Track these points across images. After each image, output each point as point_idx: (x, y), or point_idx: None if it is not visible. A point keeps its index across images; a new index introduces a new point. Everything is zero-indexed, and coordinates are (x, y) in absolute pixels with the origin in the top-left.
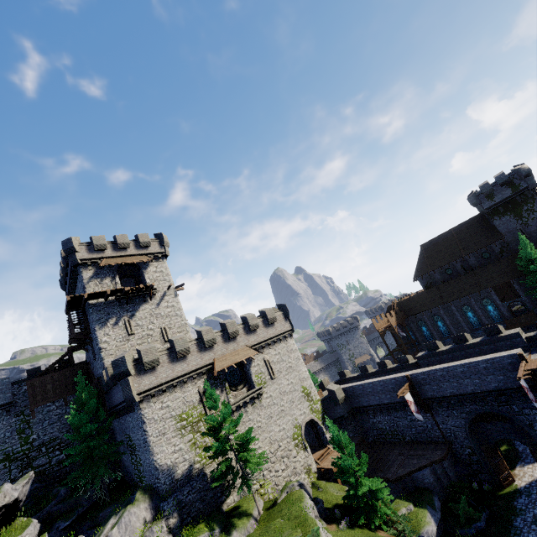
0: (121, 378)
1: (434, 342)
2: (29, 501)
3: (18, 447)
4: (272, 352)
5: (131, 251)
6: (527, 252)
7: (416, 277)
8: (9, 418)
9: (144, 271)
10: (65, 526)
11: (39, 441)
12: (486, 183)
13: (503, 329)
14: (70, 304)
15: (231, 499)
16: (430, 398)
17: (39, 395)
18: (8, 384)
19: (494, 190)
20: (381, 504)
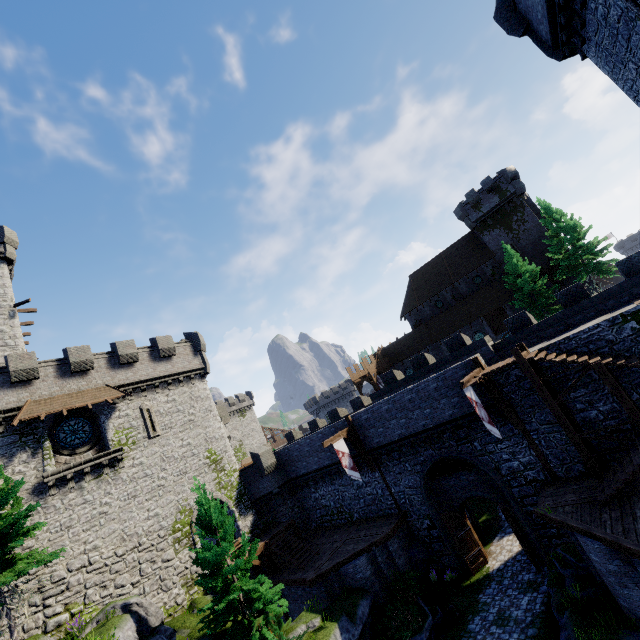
0: None
1: (390, 372)
2: None
3: None
4: (160, 399)
5: None
6: (515, 265)
7: (403, 314)
8: None
9: None
10: None
11: None
12: (471, 190)
13: (469, 340)
14: None
15: None
16: (375, 447)
17: None
18: None
19: (481, 198)
20: (262, 623)
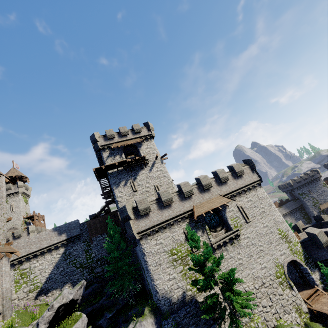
0: (125, 221)
1: None
2: (93, 294)
3: (86, 260)
4: (243, 200)
5: (129, 136)
6: None
7: None
8: (80, 243)
9: (139, 148)
10: (109, 317)
11: (96, 258)
12: None
13: None
14: (97, 174)
15: (222, 327)
16: None
17: (93, 230)
18: (77, 224)
19: None
20: None
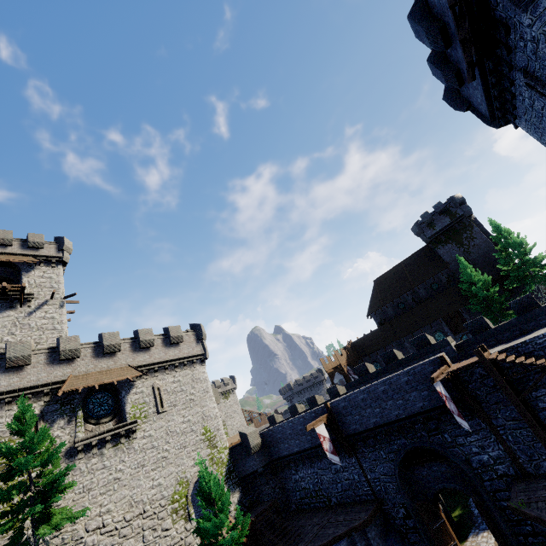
0: None
1: (363, 365)
2: None
3: None
4: (168, 379)
5: (13, 249)
6: (468, 274)
7: (370, 313)
8: None
9: (24, 273)
10: None
11: None
12: (425, 212)
13: (433, 340)
14: None
15: None
16: (352, 433)
17: None
18: None
19: (434, 218)
20: None
